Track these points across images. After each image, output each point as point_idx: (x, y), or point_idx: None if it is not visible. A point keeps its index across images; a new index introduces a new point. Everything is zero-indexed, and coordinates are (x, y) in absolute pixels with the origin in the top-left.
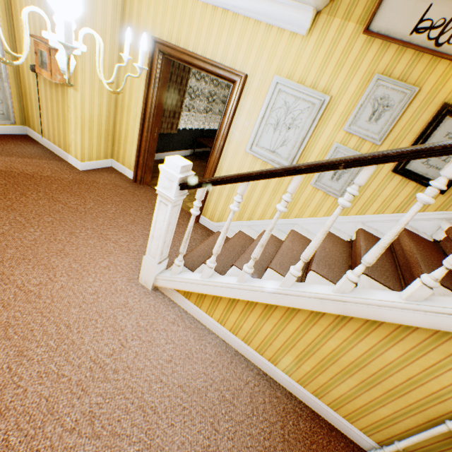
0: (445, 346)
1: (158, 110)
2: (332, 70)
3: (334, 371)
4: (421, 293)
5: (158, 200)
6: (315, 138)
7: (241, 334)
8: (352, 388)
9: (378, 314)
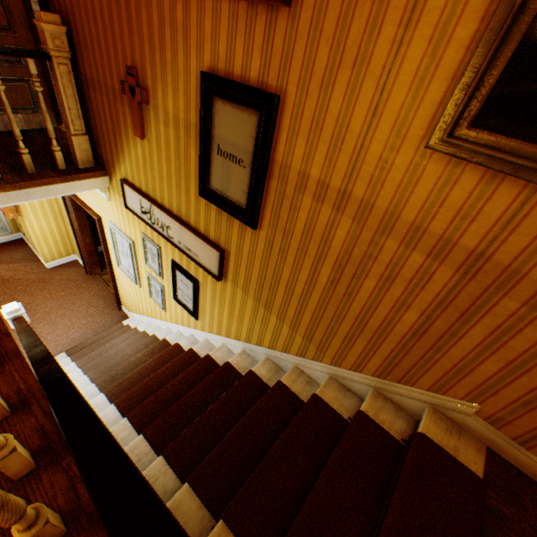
0: None
1: (83, 226)
2: (128, 224)
3: None
4: None
5: None
6: (140, 266)
7: None
8: None
9: None
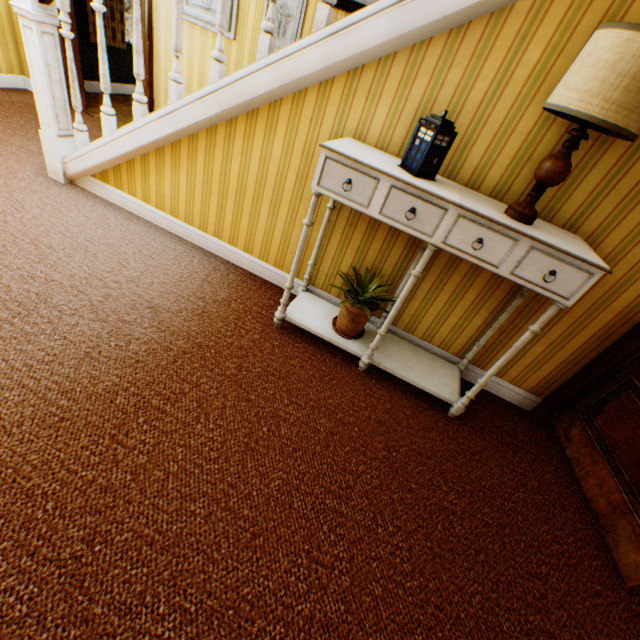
0: (305, 112)
1: None
2: None
3: (249, 207)
4: (265, 44)
5: (22, 27)
6: None
7: (167, 206)
8: (268, 219)
9: (245, 92)
